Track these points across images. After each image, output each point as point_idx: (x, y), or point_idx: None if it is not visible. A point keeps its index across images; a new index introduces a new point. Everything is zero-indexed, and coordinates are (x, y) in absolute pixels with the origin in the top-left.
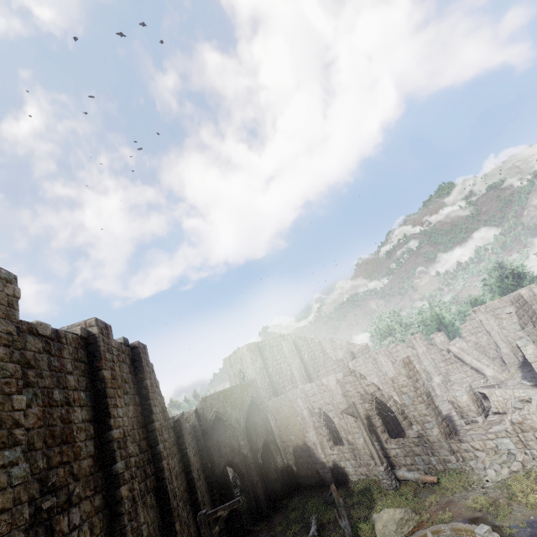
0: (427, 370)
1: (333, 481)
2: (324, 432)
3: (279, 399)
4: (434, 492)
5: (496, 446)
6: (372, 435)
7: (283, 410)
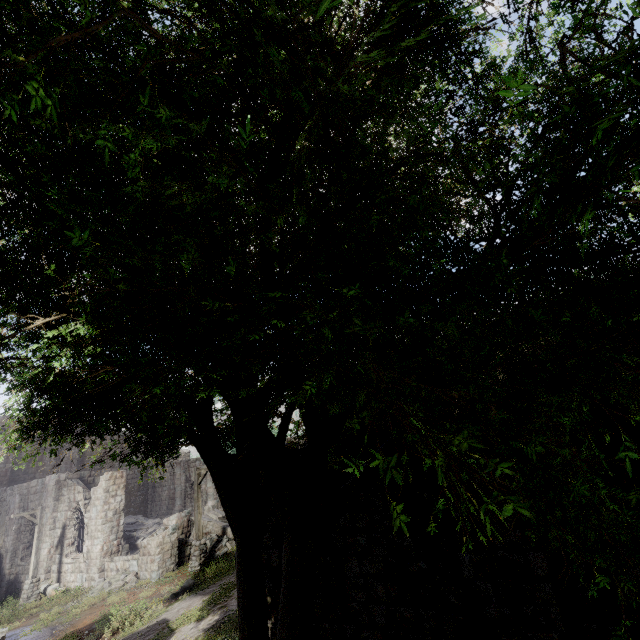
0: (207, 492)
1: (3, 597)
2: (25, 538)
3: (3, 491)
4: (48, 606)
5: (129, 567)
6: (60, 546)
7: (0, 505)
